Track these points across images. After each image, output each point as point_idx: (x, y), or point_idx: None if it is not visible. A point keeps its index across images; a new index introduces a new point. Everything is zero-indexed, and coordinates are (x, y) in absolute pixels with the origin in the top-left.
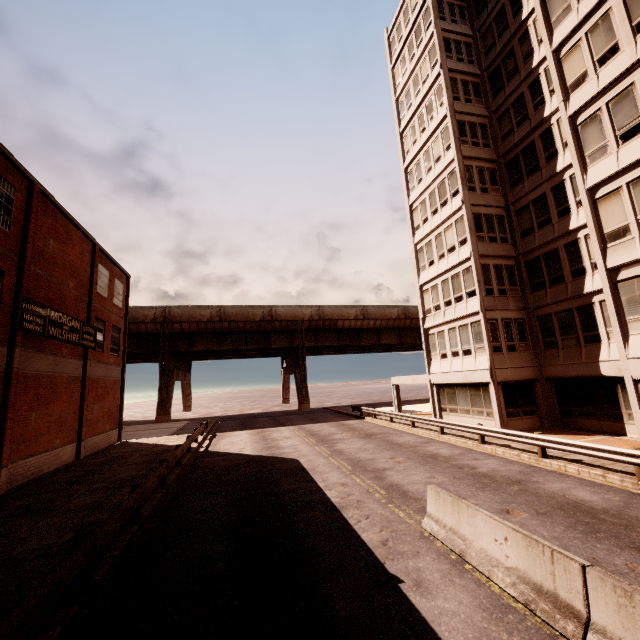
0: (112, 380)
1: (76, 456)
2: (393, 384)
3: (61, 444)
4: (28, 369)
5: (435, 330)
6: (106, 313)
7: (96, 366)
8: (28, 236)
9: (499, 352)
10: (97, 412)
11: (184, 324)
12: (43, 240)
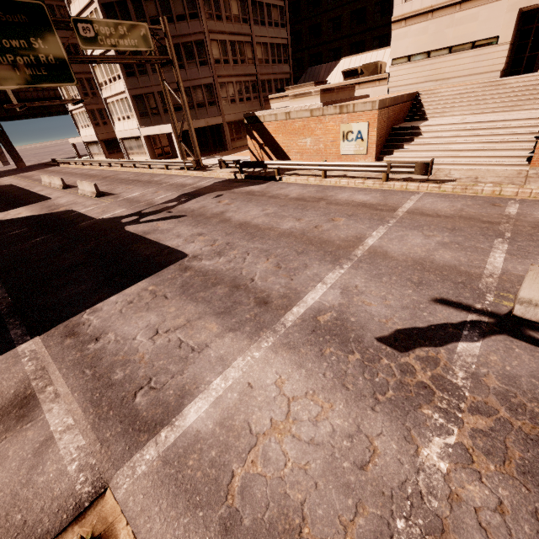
0: None
1: None
2: (71, 143)
3: None
4: None
5: (74, 112)
6: None
7: None
8: None
9: (99, 126)
10: None
11: None
12: None
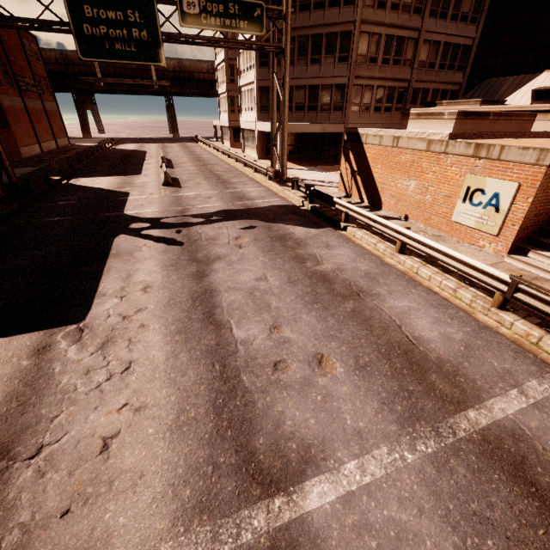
0: (55, 111)
1: (57, 146)
2: (214, 125)
3: (50, 140)
4: (29, 106)
5: (221, 96)
6: (37, 70)
7: (46, 103)
8: (2, 41)
9: (234, 113)
10: (56, 128)
11: (80, 67)
12: (4, 38)
